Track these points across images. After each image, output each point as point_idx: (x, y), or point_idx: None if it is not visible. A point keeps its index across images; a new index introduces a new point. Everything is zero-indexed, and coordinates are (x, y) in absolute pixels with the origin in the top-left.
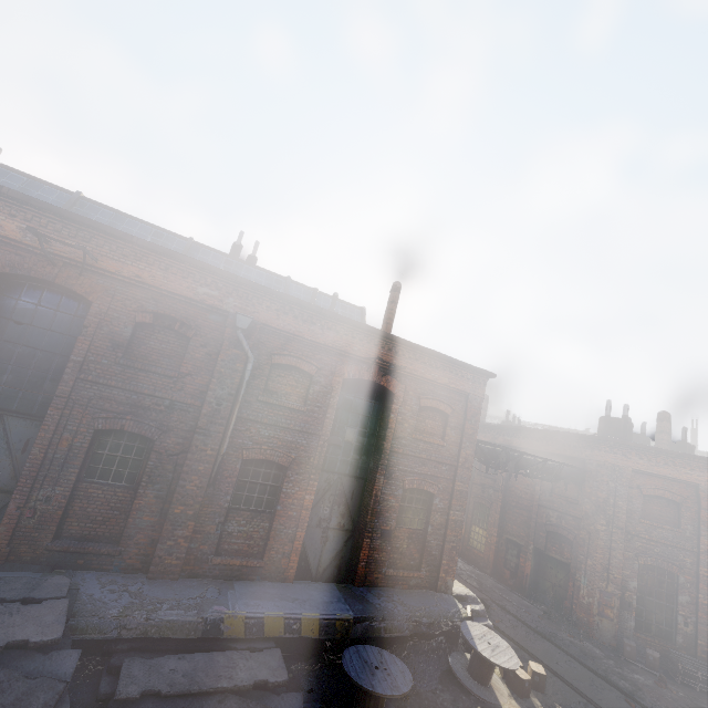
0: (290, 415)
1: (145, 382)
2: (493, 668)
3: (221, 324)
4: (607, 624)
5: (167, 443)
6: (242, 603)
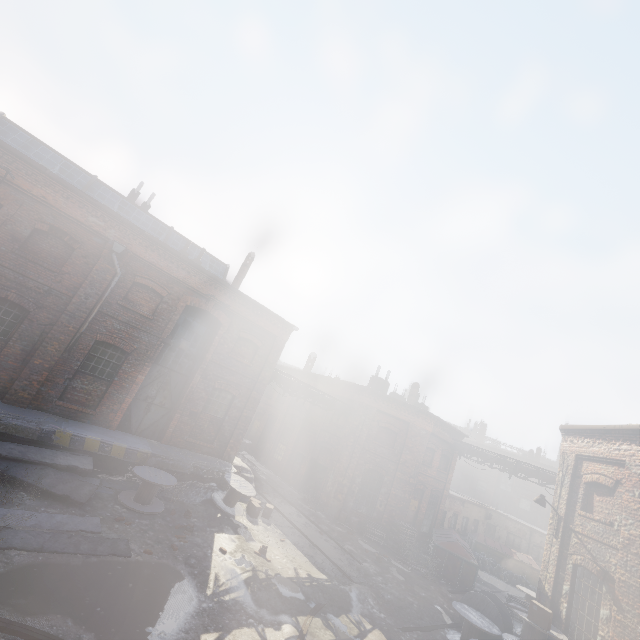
0: (140, 319)
1: (32, 270)
2: (238, 497)
3: (102, 246)
4: (337, 503)
5: (40, 315)
6: (72, 428)
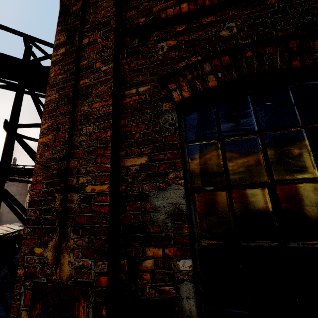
0: None
1: None
2: None
3: None
4: None
5: None
6: None
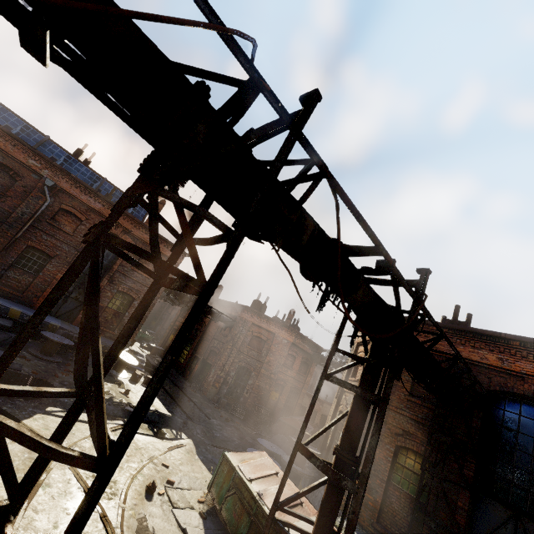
0: (63, 234)
1: None
2: (124, 366)
3: (38, 180)
4: (214, 390)
5: None
6: (2, 301)
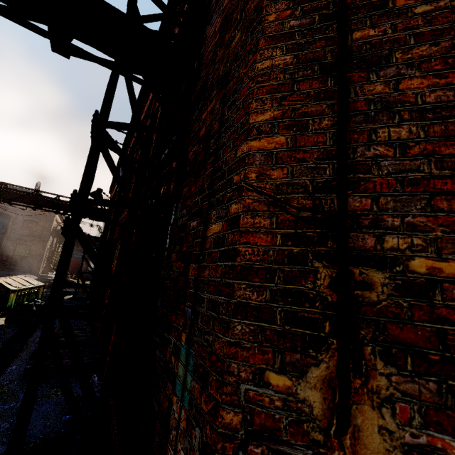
0: None
1: None
2: None
3: None
4: None
5: None
6: None
